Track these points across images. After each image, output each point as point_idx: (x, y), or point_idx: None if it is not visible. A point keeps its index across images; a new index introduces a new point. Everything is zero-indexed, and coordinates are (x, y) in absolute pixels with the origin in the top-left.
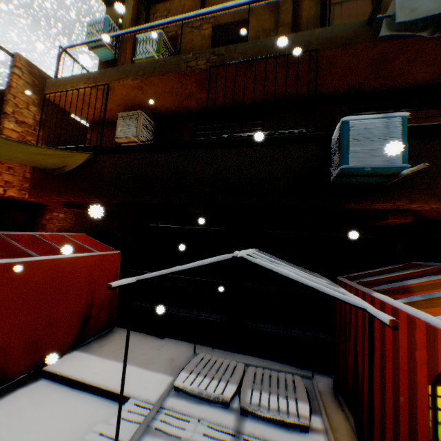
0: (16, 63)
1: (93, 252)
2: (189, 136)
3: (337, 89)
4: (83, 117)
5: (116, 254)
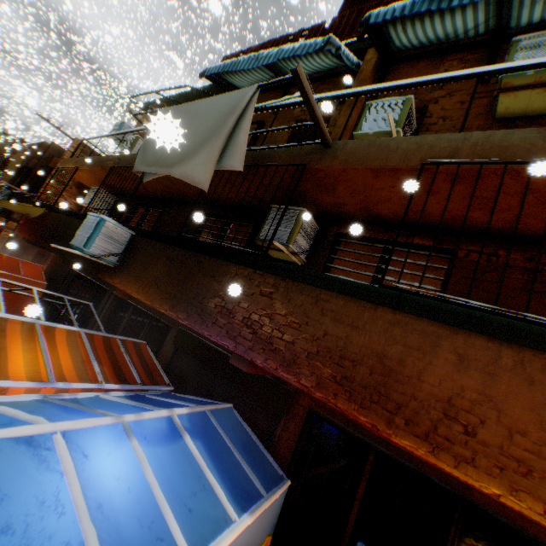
0: (73, 143)
1: (21, 275)
2: (128, 212)
3: (195, 196)
4: (88, 185)
5: (43, 284)
